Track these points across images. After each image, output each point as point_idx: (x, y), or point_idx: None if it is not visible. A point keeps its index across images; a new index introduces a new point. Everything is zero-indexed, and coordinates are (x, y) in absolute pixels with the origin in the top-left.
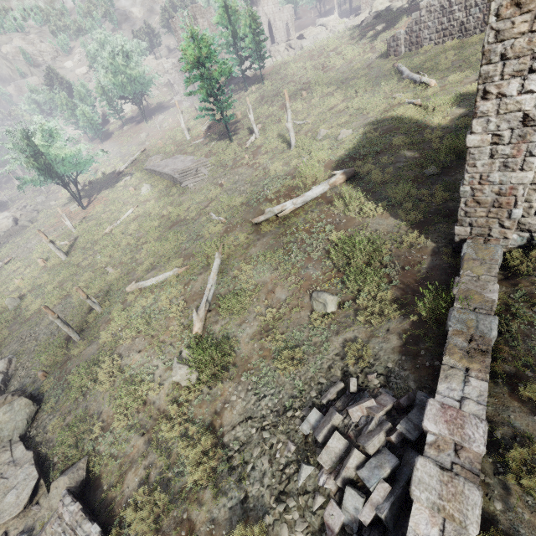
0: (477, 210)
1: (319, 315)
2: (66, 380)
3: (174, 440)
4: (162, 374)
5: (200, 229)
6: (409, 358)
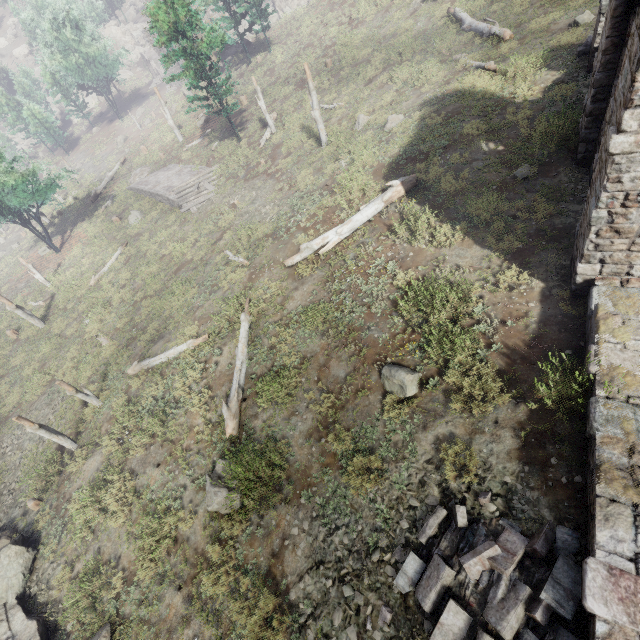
0: (615, 242)
1: (395, 400)
2: (67, 510)
3: (223, 597)
4: (192, 497)
5: (215, 274)
6: (536, 470)
